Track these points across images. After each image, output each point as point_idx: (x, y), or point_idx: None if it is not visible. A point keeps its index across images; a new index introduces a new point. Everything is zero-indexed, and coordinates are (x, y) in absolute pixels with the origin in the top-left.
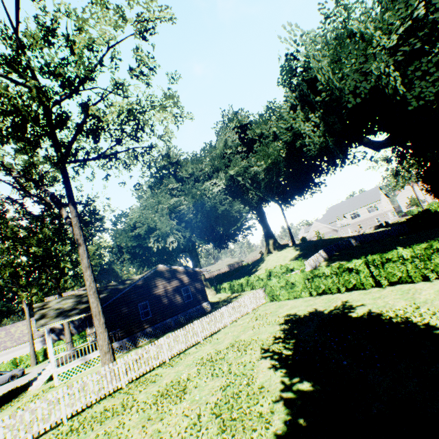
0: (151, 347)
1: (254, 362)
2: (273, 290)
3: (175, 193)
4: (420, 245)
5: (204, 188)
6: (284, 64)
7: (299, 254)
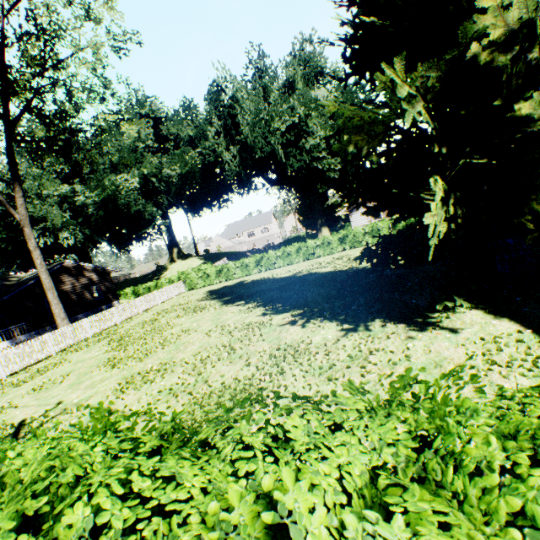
0: (107, 313)
1: (197, 303)
2: (192, 281)
3: (77, 181)
4: (280, 249)
5: (119, 184)
6: (213, 85)
7: (204, 262)
